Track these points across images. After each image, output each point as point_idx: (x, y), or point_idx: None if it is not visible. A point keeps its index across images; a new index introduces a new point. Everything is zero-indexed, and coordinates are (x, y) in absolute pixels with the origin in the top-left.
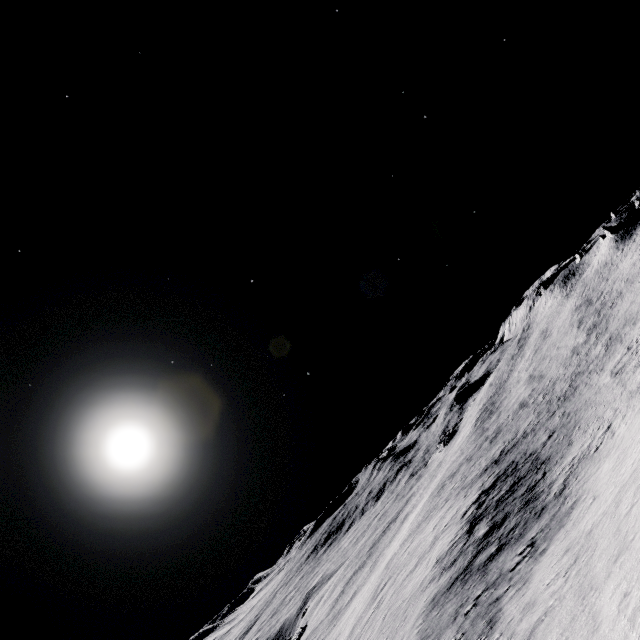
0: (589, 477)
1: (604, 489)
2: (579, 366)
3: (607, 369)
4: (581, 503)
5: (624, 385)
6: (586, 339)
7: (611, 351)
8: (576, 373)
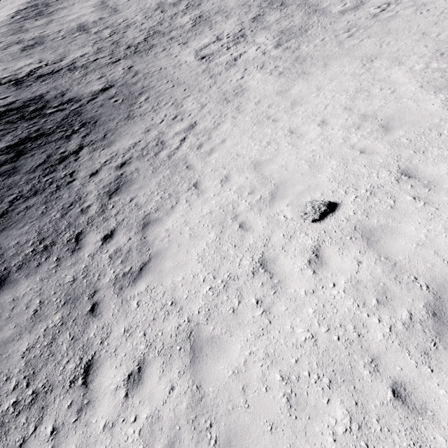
0: (159, 214)
1: (211, 317)
2: (161, 25)
3: (192, 47)
4: (143, 300)
5: (214, 78)
6: (176, 2)
7: (199, 30)
8: (156, 30)
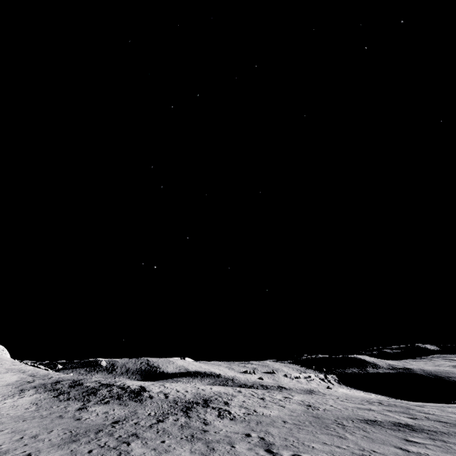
0: None
1: None
2: None
3: None
4: (0, 384)
5: None
6: None
7: None
8: None
